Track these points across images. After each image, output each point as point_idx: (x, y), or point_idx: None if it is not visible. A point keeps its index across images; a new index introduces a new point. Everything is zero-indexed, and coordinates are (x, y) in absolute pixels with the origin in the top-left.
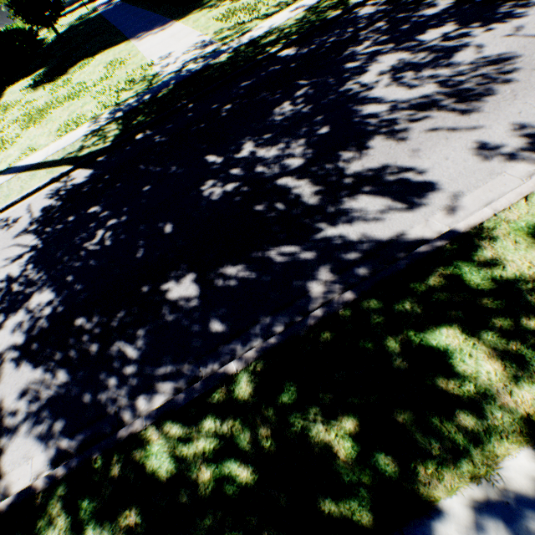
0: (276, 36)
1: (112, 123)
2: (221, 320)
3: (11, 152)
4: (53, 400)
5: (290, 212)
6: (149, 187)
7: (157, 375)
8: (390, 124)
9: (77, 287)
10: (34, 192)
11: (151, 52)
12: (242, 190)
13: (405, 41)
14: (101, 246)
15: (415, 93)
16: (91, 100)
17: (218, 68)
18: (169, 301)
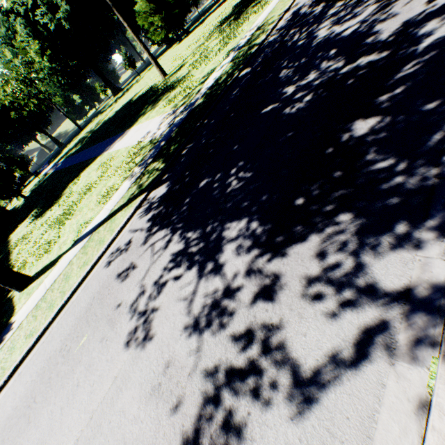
0: (226, 75)
1: (150, 165)
2: (427, 103)
3: (63, 239)
4: (363, 229)
5: (377, 66)
6: (237, 146)
7: (434, 145)
8: (374, 22)
9: (260, 200)
10: (125, 225)
11: (130, 142)
12: (319, 92)
13: (320, 21)
14: (244, 180)
15: (366, 13)
16: (108, 180)
17: (203, 104)
18: (363, 135)
